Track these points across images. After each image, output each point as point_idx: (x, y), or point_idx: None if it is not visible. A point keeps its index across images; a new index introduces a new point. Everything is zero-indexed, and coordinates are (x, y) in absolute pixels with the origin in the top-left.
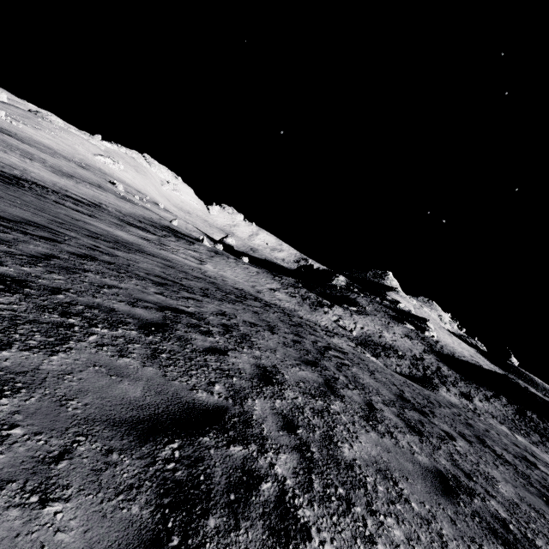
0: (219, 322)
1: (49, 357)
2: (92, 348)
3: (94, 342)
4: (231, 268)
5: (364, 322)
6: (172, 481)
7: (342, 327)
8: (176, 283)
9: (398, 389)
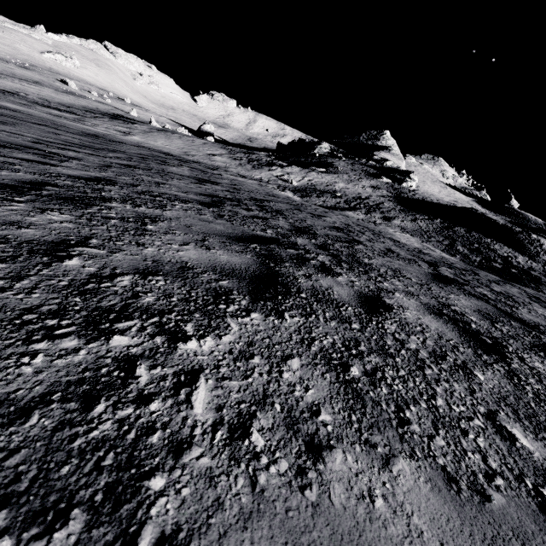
0: None
1: None
2: None
3: None
4: (167, 140)
5: (321, 177)
6: None
7: (284, 180)
8: None
9: (230, 184)
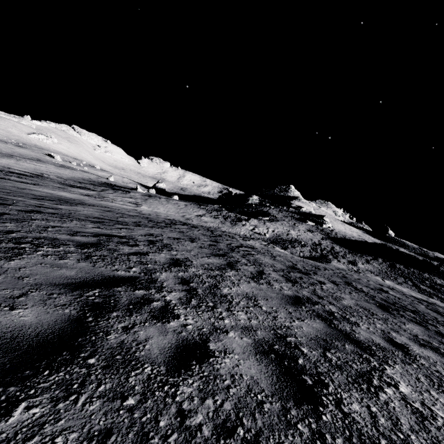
0: (146, 239)
1: (8, 262)
2: (39, 257)
3: (41, 254)
4: (163, 206)
5: (275, 226)
6: (92, 303)
7: (258, 233)
8: (112, 220)
9: (292, 263)
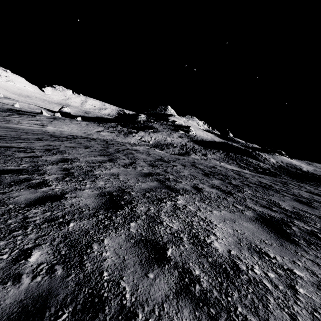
0: (43, 148)
1: None
2: None
3: None
4: (67, 126)
5: (157, 135)
6: None
7: (144, 141)
8: (14, 137)
9: (161, 157)
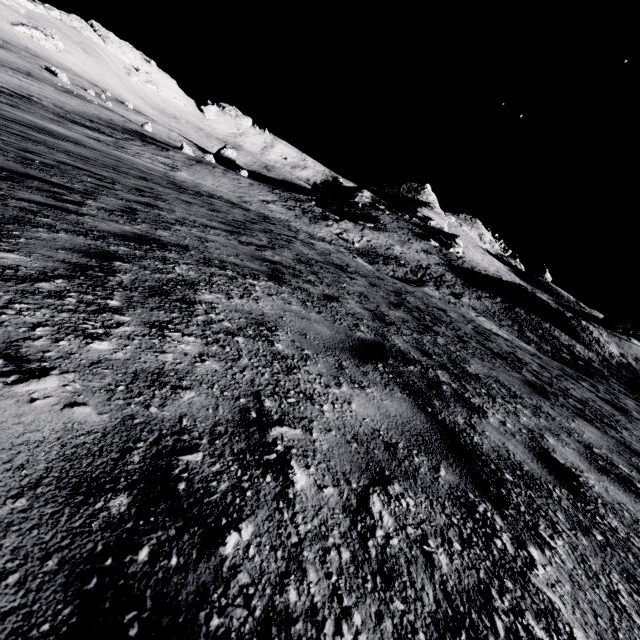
0: (135, 187)
1: None
2: None
3: None
4: (214, 178)
5: (376, 236)
6: None
7: (344, 239)
8: (106, 165)
9: (346, 265)
